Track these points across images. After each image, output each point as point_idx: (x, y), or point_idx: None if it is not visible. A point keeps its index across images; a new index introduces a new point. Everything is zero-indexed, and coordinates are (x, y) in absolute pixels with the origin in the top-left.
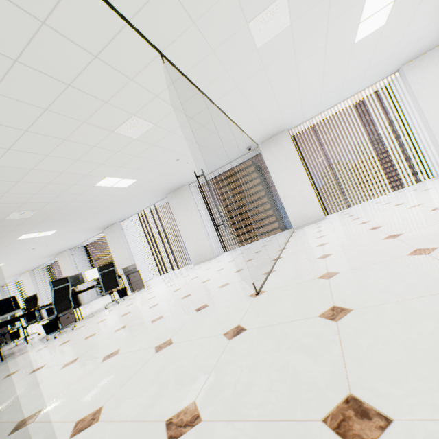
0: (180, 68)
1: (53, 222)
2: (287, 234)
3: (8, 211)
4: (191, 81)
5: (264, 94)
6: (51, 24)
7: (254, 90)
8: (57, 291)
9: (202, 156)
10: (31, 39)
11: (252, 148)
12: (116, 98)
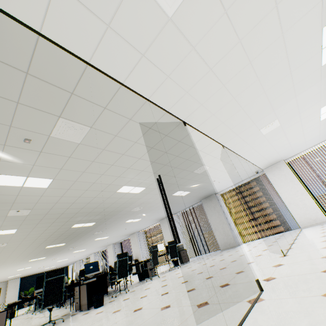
0: (228, 147)
1: (143, 213)
2: (296, 231)
3: (134, 207)
4: (231, 150)
5: (267, 148)
6: (192, 146)
7: (261, 147)
8: (153, 251)
9: (227, 178)
10: (185, 150)
11: (258, 171)
12: (199, 160)
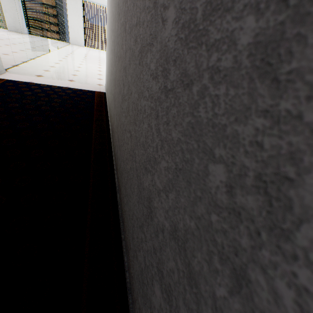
0: None
1: None
2: (67, 44)
3: None
4: None
5: None
6: None
7: None
8: None
9: None
10: None
11: None
12: None
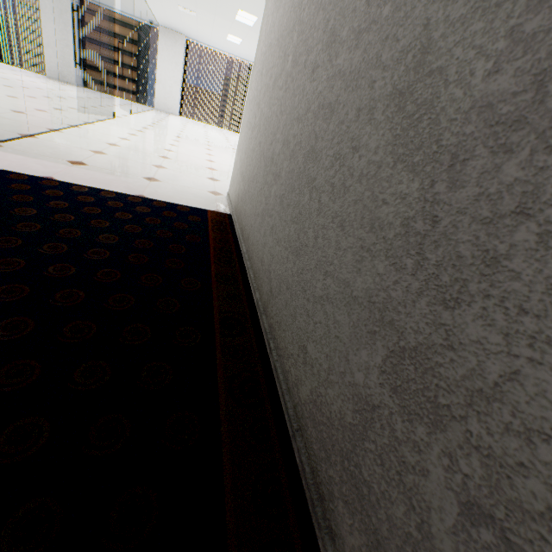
0: None
1: None
2: (149, 109)
3: None
4: None
5: (176, 18)
6: None
7: (171, 14)
8: None
9: None
10: None
11: (154, 23)
12: None
